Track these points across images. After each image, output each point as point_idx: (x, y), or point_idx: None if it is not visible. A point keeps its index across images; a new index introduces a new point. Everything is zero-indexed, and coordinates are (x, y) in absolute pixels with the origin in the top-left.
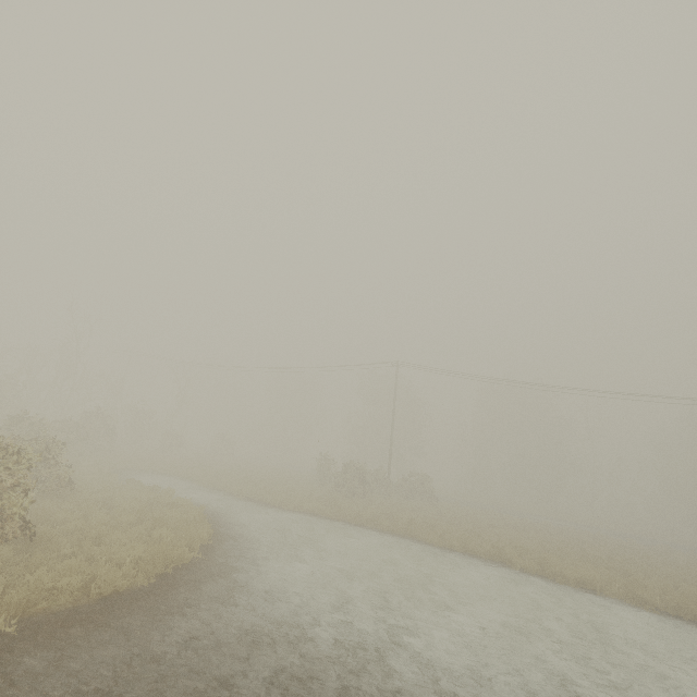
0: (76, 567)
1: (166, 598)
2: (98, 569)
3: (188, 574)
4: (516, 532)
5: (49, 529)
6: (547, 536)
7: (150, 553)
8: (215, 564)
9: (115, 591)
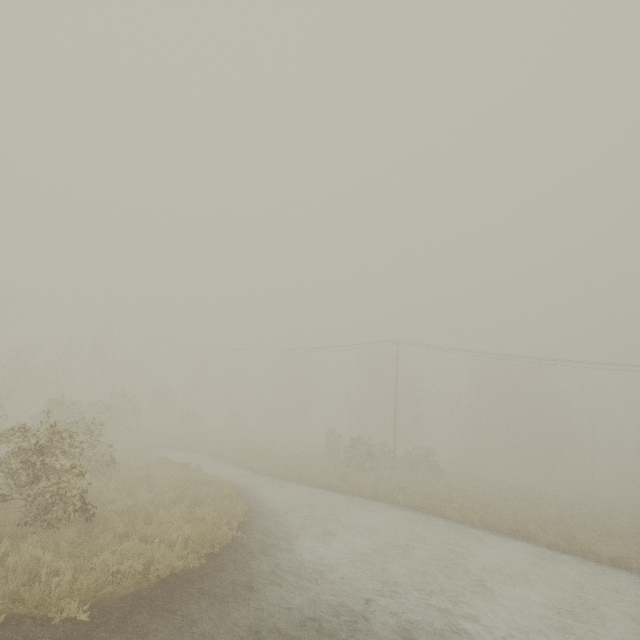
0: (136, 550)
1: (219, 580)
2: (154, 550)
3: (234, 553)
4: (531, 505)
5: (105, 510)
6: (561, 509)
7: (199, 534)
8: (255, 543)
9: (171, 573)
